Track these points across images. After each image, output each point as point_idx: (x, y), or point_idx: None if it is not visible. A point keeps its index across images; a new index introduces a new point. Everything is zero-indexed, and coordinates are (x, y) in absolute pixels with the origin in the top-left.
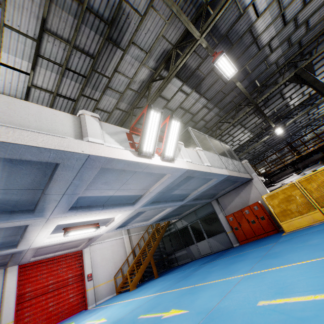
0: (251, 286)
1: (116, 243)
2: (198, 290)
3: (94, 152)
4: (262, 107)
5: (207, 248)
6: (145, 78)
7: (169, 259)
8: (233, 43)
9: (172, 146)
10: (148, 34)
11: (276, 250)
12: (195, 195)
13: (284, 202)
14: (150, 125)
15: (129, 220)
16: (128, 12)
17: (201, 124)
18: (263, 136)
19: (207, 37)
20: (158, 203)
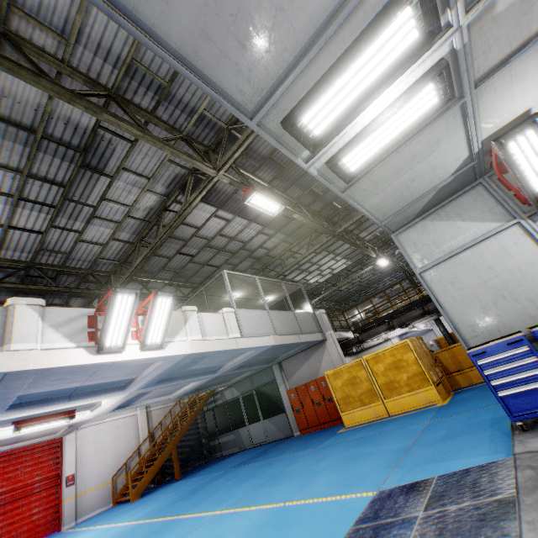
0: (198, 536)
1: (124, 423)
2: (168, 528)
3: (17, 366)
4: (355, 230)
5: (261, 434)
6: (154, 205)
7: (211, 446)
8: (285, 165)
9: (160, 329)
10: (146, 158)
11: (293, 467)
12: (231, 366)
13: (348, 385)
14: (116, 313)
15: (133, 399)
16: (110, 138)
17: (261, 253)
18: (369, 263)
19: (241, 159)
20: (170, 381)
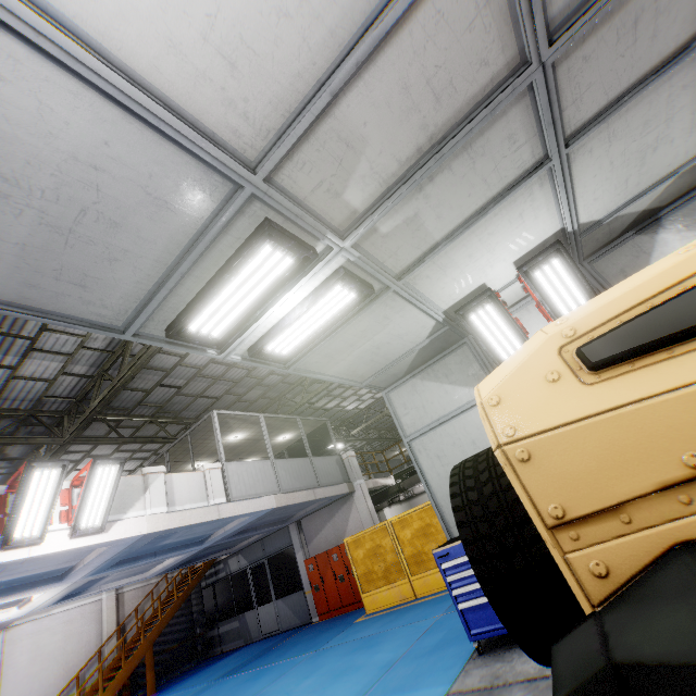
0: None
1: (81, 614)
2: None
3: None
4: None
5: (273, 620)
6: None
7: (209, 639)
8: None
9: (100, 507)
10: None
11: (276, 683)
12: (223, 535)
13: (371, 556)
14: (31, 495)
15: (86, 585)
16: None
17: (275, 379)
18: None
19: None
20: (133, 561)
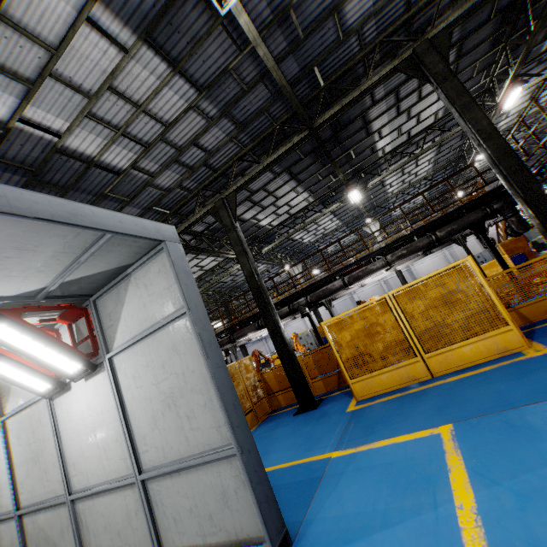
0: None
1: None
2: None
3: None
4: None
5: None
6: None
7: None
8: None
9: None
10: None
11: None
12: None
13: None
14: None
15: None
16: None
17: None
18: None
19: None
20: None
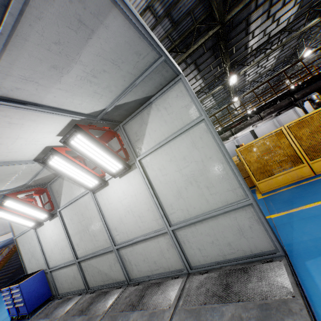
0: None
1: None
2: None
3: None
4: None
5: None
6: None
7: None
8: None
9: None
10: None
11: None
12: (2, 244)
13: None
14: None
15: None
16: None
17: None
18: None
19: None
20: None
